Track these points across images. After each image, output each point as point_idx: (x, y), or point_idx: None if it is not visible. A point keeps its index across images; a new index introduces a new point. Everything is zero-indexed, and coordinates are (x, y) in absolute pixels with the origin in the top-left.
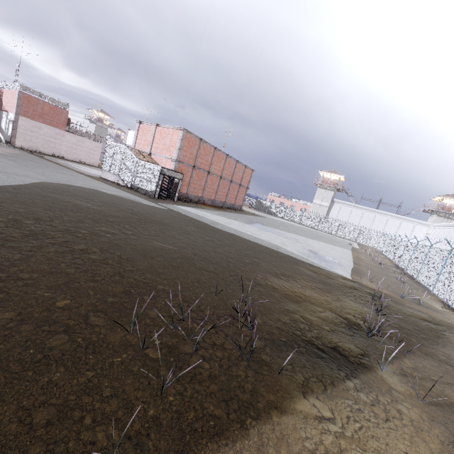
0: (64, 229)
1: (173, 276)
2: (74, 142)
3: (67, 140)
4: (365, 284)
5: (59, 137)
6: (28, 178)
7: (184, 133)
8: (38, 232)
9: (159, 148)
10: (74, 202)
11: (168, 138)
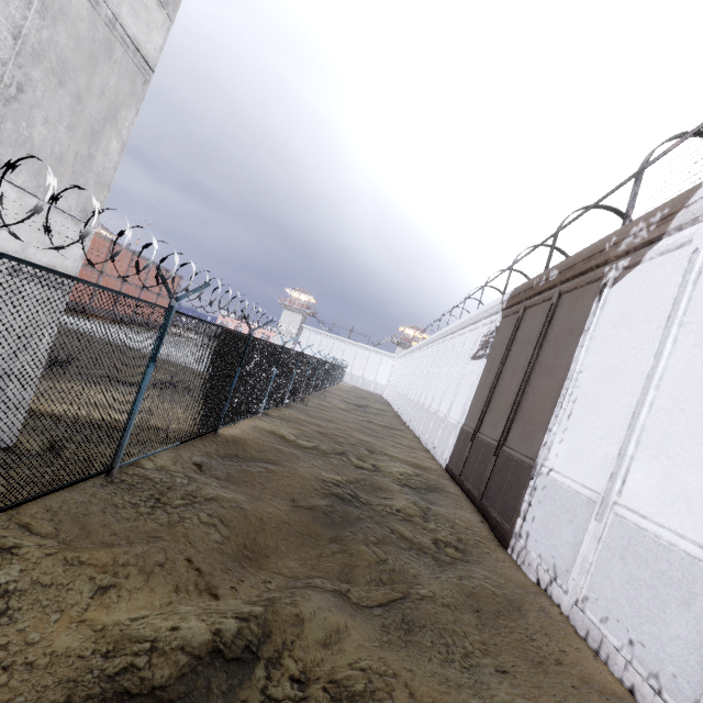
0: None
1: None
2: None
3: None
4: None
5: None
6: None
7: None
8: None
9: None
10: None
11: None
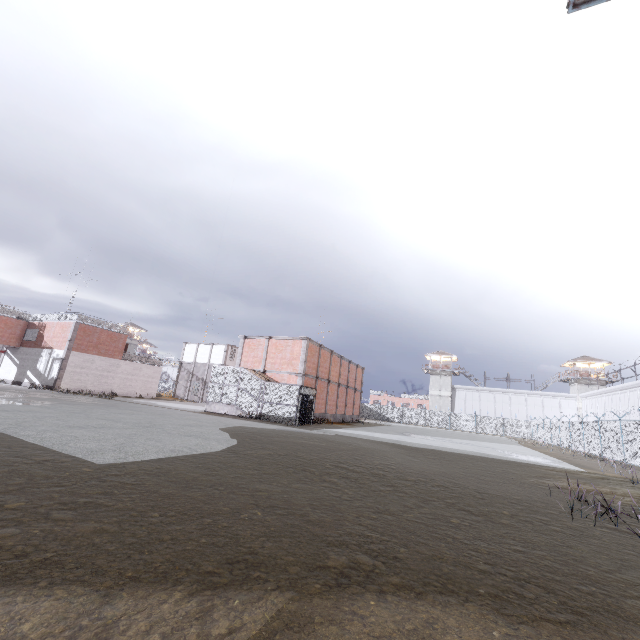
0: (368, 467)
1: (499, 489)
2: (130, 371)
3: (122, 370)
4: (605, 474)
5: (113, 368)
6: (210, 427)
7: (308, 342)
8: (367, 472)
9: (277, 363)
10: (305, 442)
11: (287, 351)
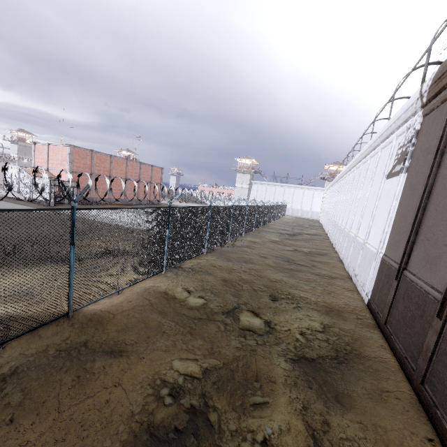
0: None
1: None
2: None
3: None
4: None
5: None
6: None
7: (71, 148)
8: None
9: (55, 164)
10: None
11: (59, 154)
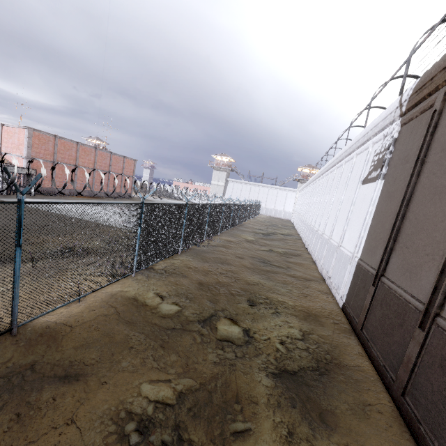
0: None
1: None
2: None
3: None
4: None
5: None
6: None
7: (30, 131)
8: None
9: (9, 147)
10: None
11: (15, 137)
